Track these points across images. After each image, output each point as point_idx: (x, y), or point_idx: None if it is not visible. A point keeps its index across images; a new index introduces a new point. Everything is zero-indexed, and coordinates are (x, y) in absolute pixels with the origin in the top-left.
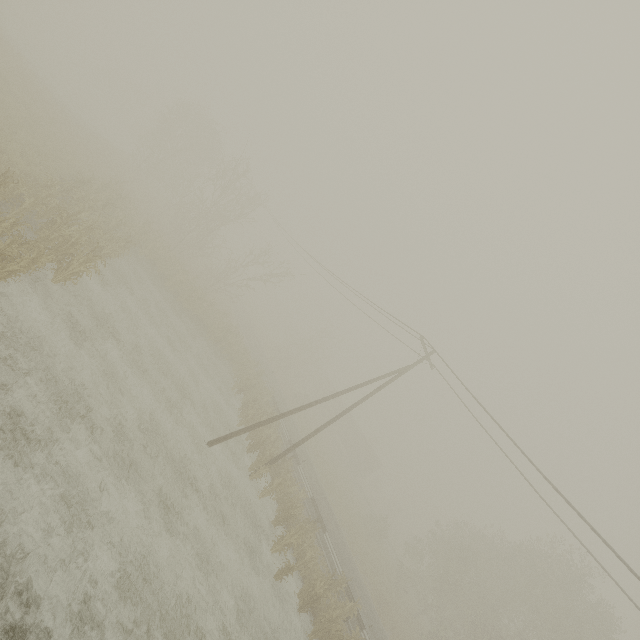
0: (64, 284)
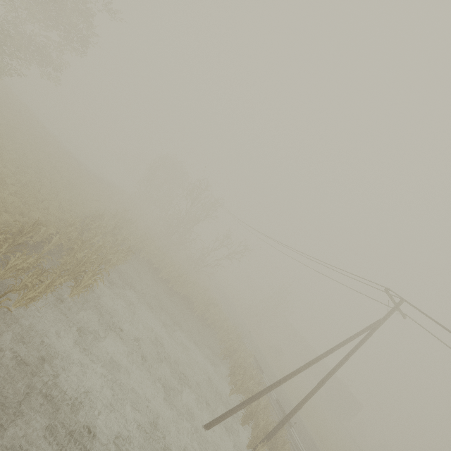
0: (77, 297)
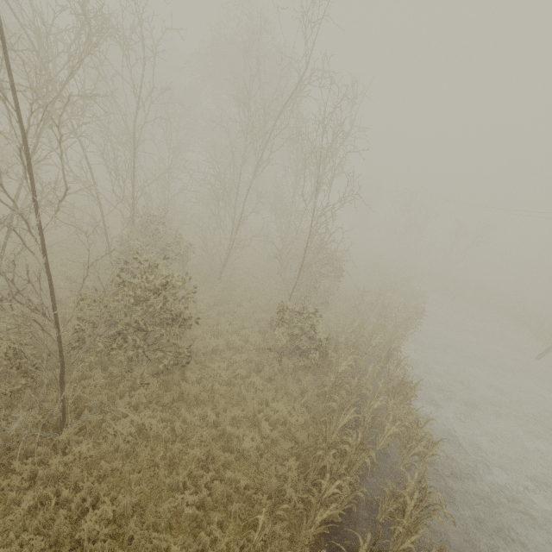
0: None
